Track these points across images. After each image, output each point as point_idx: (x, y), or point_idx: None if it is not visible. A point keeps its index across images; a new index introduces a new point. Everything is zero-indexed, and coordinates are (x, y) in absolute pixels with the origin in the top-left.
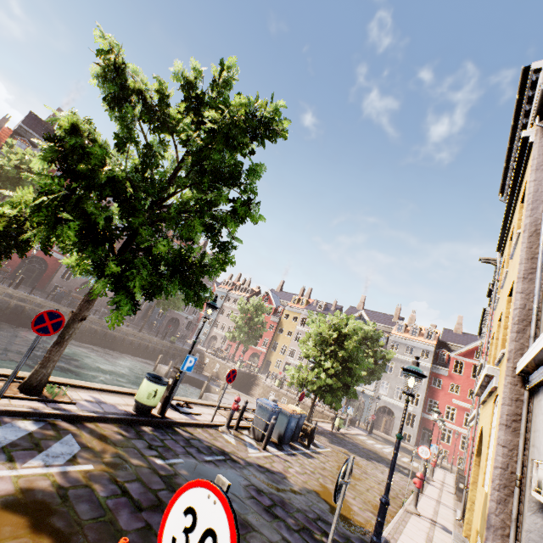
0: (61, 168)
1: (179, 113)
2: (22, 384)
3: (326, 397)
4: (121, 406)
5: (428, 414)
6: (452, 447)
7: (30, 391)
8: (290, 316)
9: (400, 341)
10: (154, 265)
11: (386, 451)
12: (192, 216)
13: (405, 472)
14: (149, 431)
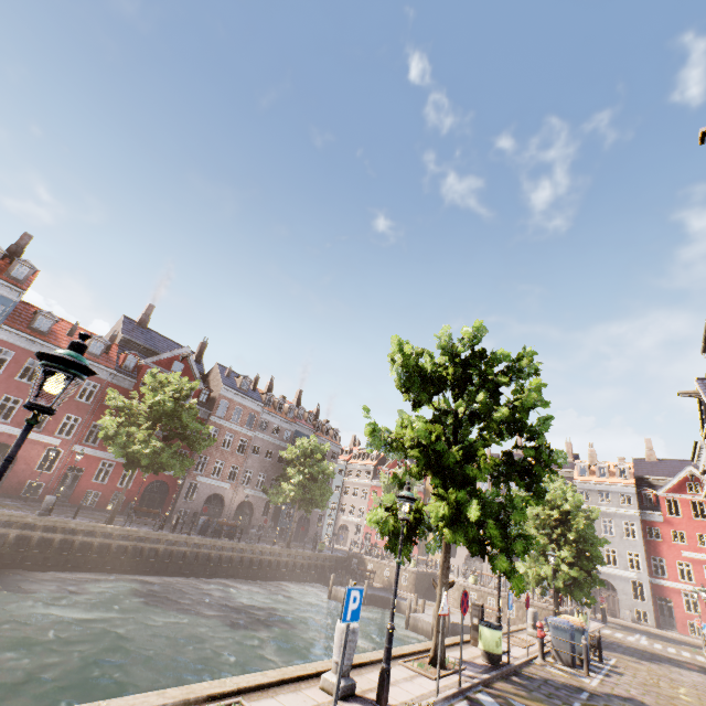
0: (437, 471)
1: (447, 374)
2: (432, 660)
3: (574, 593)
4: (475, 661)
5: (658, 578)
6: (704, 617)
7: (442, 665)
8: None
9: (588, 487)
10: (504, 526)
11: (646, 644)
12: (508, 473)
13: (693, 667)
14: (520, 681)
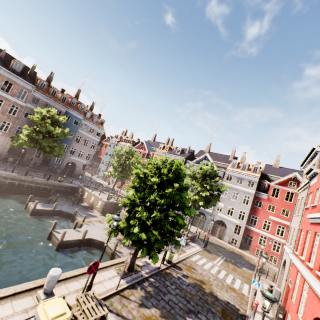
0: None
1: None
2: None
3: (142, 250)
4: None
5: (250, 226)
6: (266, 249)
7: None
8: (157, 158)
9: (233, 174)
10: None
11: (213, 274)
12: None
13: (226, 318)
14: None
